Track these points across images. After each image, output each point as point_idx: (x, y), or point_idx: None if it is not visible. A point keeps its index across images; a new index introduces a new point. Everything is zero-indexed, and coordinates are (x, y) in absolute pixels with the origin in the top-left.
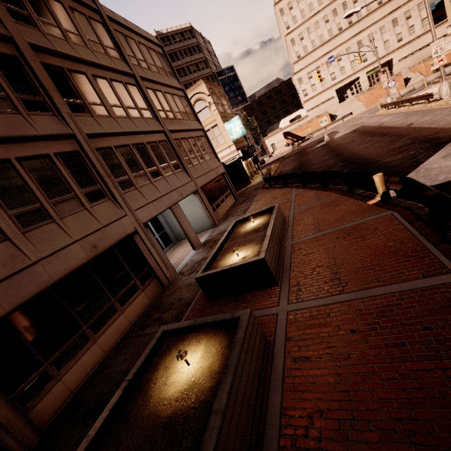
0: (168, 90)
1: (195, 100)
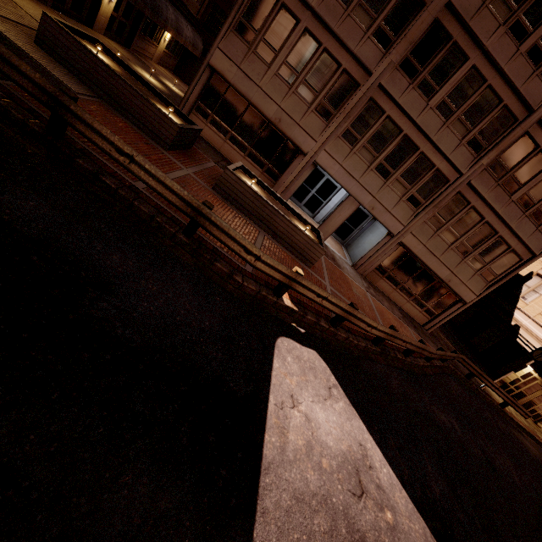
0: None
1: None
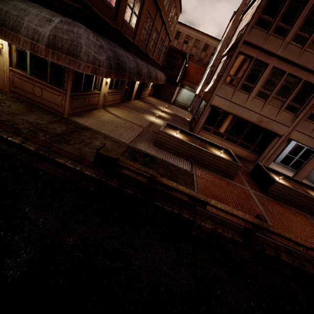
0: None
1: None
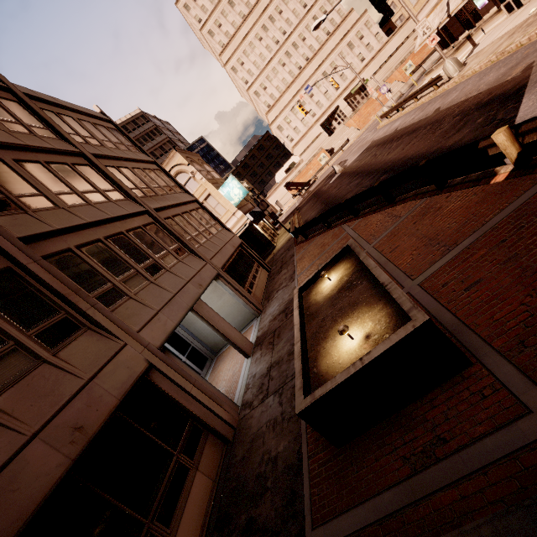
0: (135, 165)
1: (174, 175)
